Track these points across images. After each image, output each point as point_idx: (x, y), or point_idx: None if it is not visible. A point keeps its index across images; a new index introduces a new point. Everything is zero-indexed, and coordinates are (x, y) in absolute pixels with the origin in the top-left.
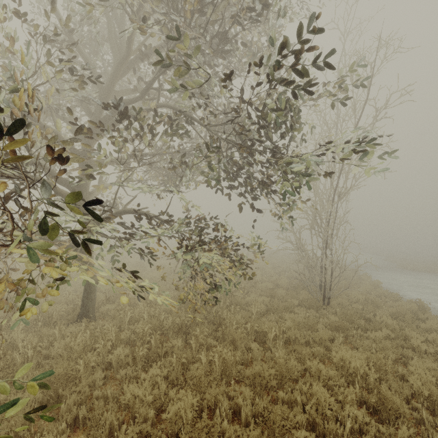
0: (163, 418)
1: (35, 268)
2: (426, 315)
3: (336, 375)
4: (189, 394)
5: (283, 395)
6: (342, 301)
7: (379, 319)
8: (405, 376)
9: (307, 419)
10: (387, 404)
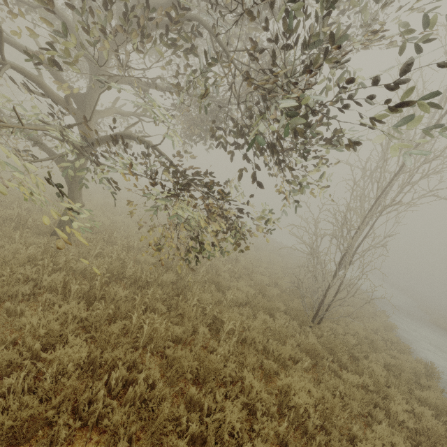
0: (43, 357)
1: None
2: (429, 384)
3: (269, 400)
4: (83, 346)
5: (194, 393)
6: (336, 327)
7: (367, 363)
8: (357, 439)
9: (202, 431)
10: None
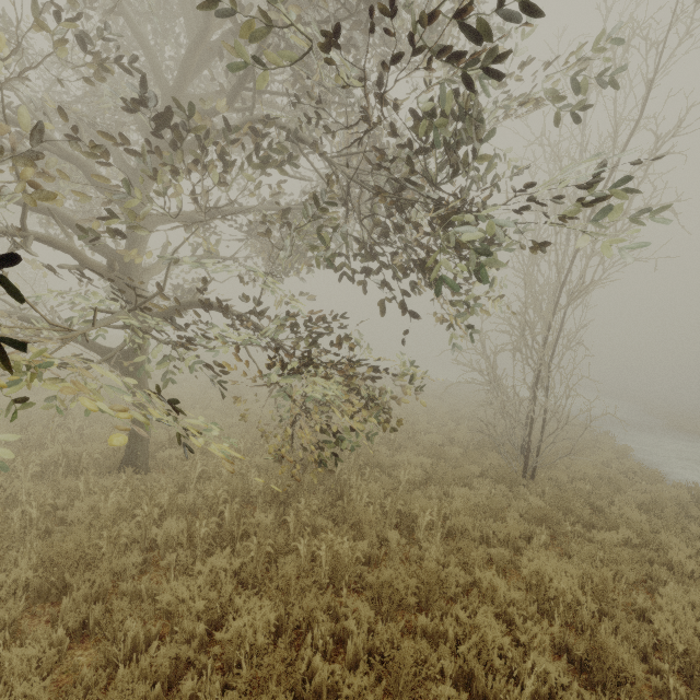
0: (217, 639)
1: None
2: None
3: (523, 598)
4: (265, 605)
5: (426, 623)
6: (557, 475)
7: (617, 510)
8: (647, 613)
9: (460, 667)
10: (604, 659)
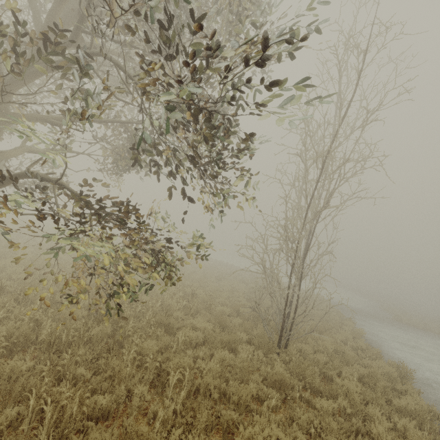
0: None
1: None
2: (405, 388)
3: None
4: None
5: None
6: (304, 347)
7: (339, 381)
8: None
9: None
10: None
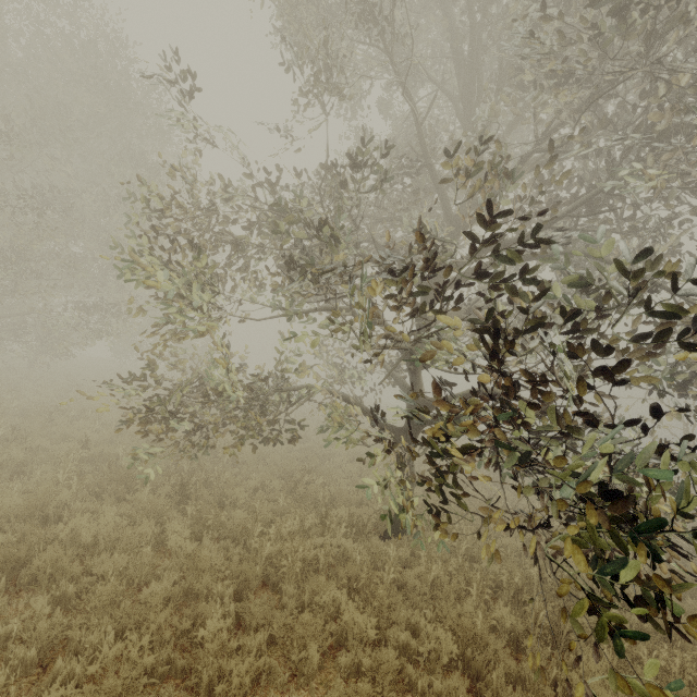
0: None
1: None
2: None
3: None
4: None
5: None
6: None
7: None
8: None
9: None
10: None
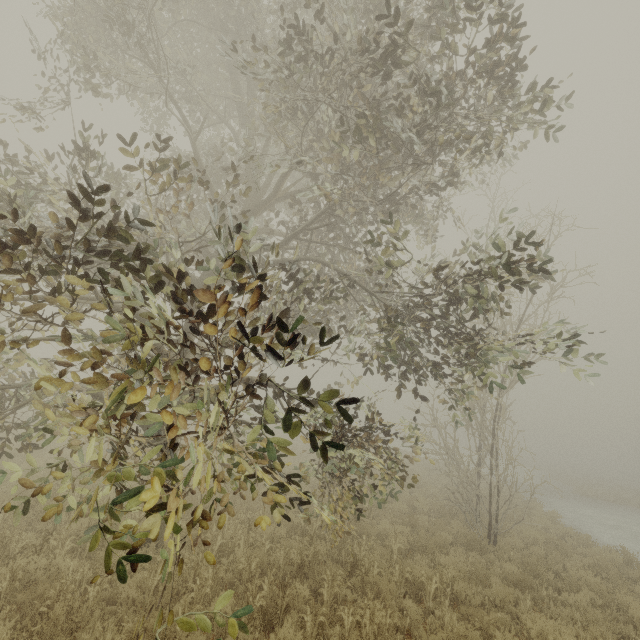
0: None
1: (247, 465)
2: (638, 573)
3: None
4: None
5: None
6: (514, 541)
7: (574, 573)
8: None
9: None
10: None
